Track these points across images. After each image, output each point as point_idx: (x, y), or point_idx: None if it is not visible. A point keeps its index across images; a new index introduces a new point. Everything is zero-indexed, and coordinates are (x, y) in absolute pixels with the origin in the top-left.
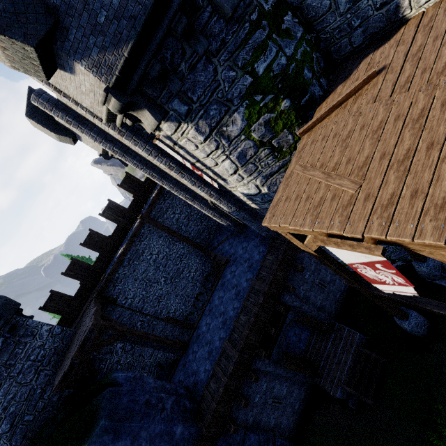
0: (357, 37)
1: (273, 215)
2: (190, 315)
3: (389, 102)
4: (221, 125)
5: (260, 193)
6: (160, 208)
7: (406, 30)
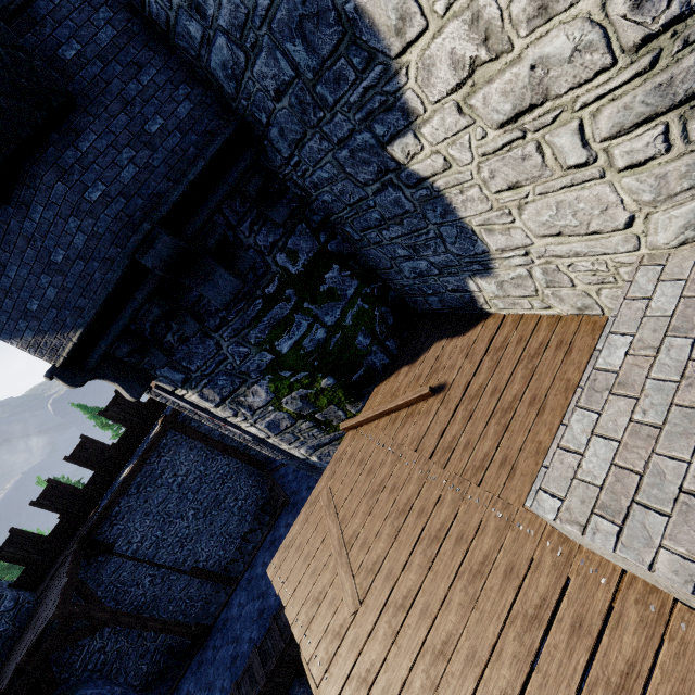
0: (434, 301)
1: (279, 566)
2: (232, 563)
3: (426, 468)
4: (237, 395)
5: (310, 459)
6: None
7: (481, 334)
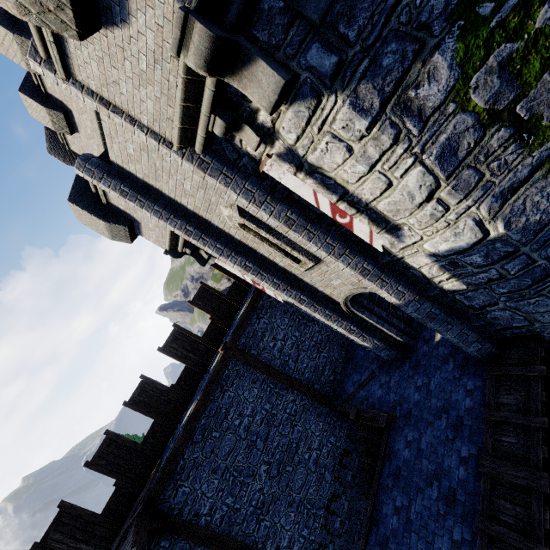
0: None
1: None
2: None
3: None
4: (404, 88)
5: (485, 240)
6: (253, 332)
7: None
